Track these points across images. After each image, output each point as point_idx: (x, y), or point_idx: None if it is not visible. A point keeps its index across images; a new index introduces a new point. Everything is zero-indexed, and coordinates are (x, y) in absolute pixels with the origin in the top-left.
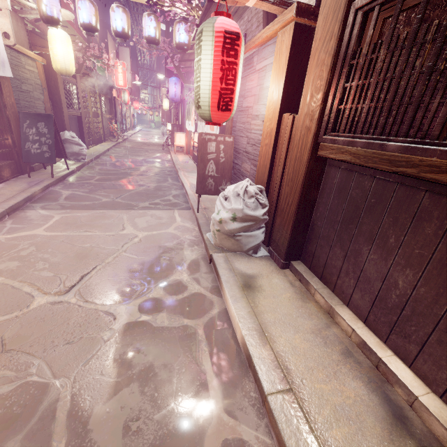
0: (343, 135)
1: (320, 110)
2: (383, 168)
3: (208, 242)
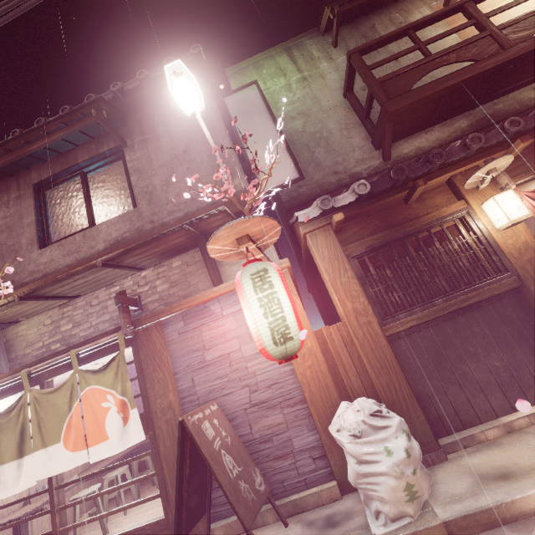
0: (399, 313)
1: (371, 307)
2: (441, 314)
3: (401, 531)
